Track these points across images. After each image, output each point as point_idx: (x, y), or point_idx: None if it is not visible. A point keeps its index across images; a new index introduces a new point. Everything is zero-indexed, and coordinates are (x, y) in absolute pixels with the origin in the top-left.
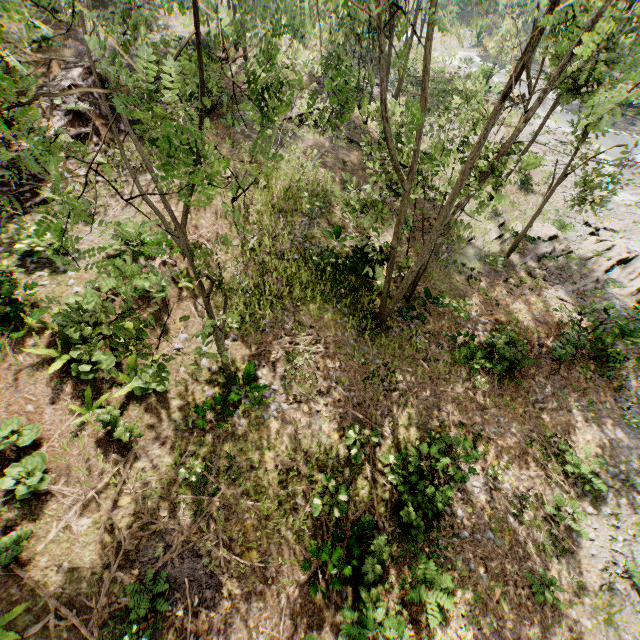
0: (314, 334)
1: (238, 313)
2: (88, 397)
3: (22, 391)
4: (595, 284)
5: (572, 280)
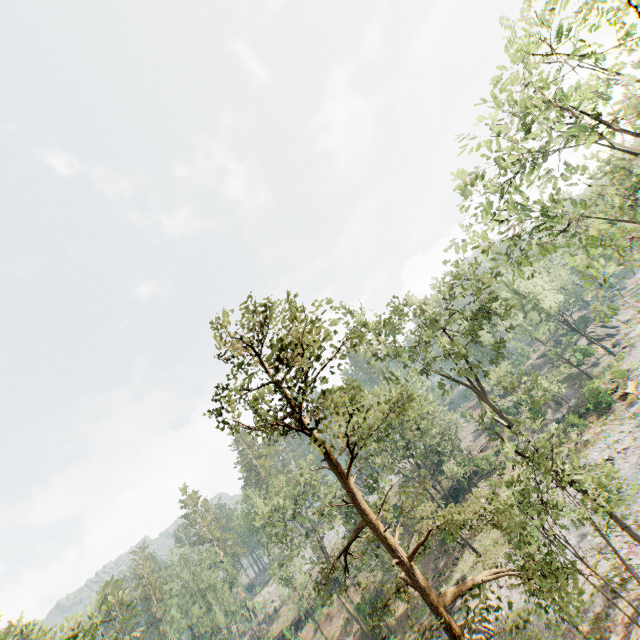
0: (352, 636)
1: (345, 621)
2: (312, 636)
3: (309, 630)
4: (443, 639)
5: (441, 633)
